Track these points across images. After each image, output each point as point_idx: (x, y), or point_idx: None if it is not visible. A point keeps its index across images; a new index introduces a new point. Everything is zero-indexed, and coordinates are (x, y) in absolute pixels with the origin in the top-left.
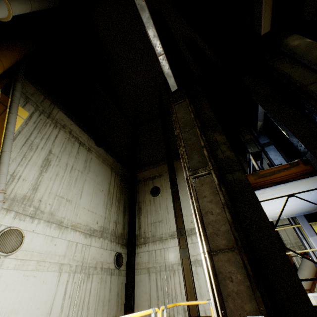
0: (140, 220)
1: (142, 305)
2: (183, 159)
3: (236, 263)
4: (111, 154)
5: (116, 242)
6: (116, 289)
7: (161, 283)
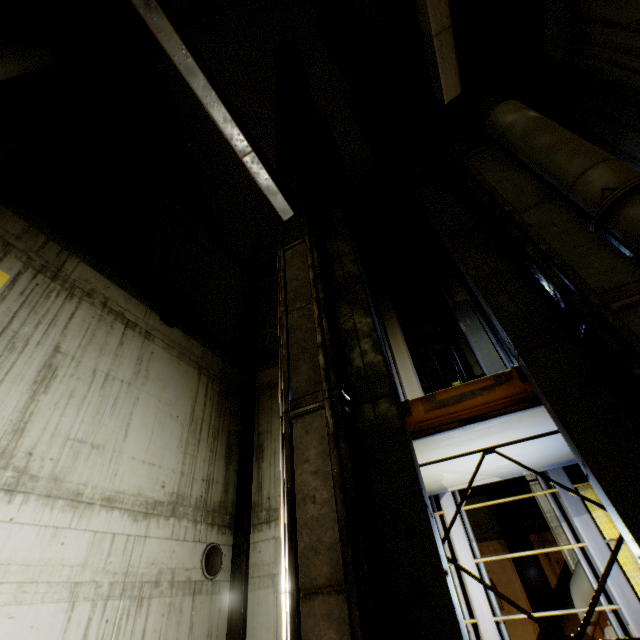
0: (261, 472)
1: None
2: (281, 373)
3: (341, 621)
4: (200, 338)
5: (208, 523)
6: (206, 624)
7: None
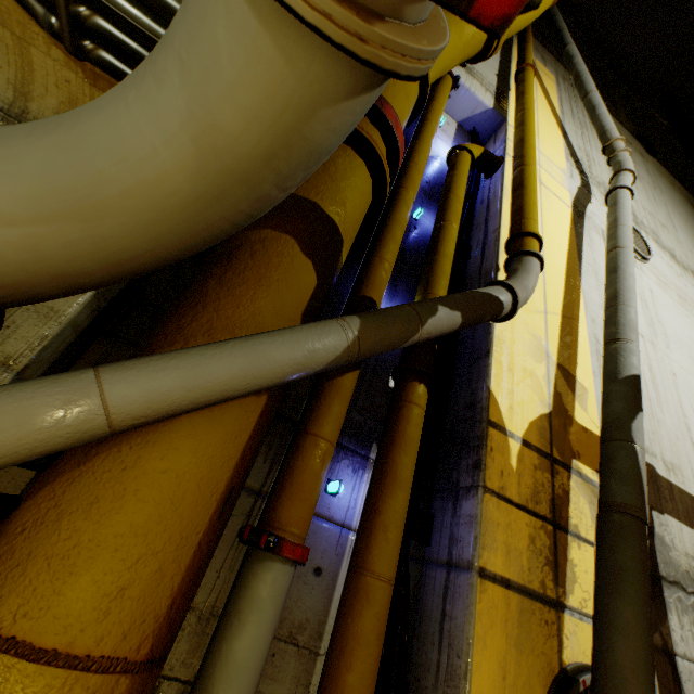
0: None
1: None
2: None
3: None
4: (674, 177)
5: None
6: None
7: None
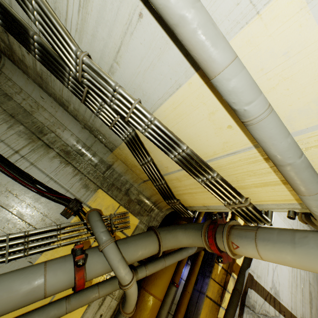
0: None
1: None
2: None
3: None
4: None
5: None
6: None
7: None
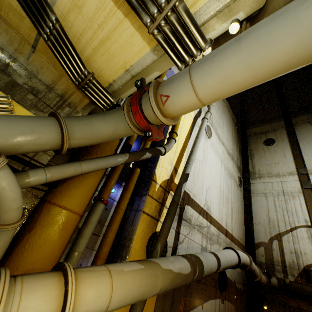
0: (253, 162)
1: (260, 214)
2: None
3: None
4: (231, 108)
5: (237, 170)
6: (240, 198)
7: (279, 203)
